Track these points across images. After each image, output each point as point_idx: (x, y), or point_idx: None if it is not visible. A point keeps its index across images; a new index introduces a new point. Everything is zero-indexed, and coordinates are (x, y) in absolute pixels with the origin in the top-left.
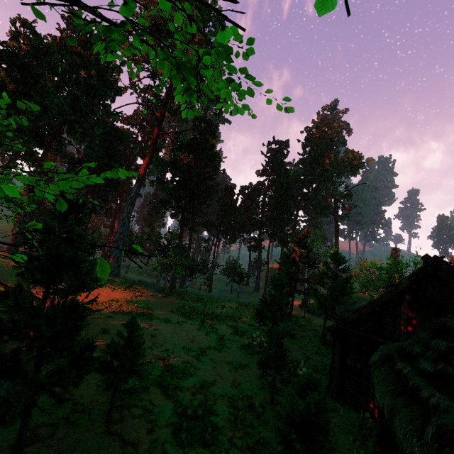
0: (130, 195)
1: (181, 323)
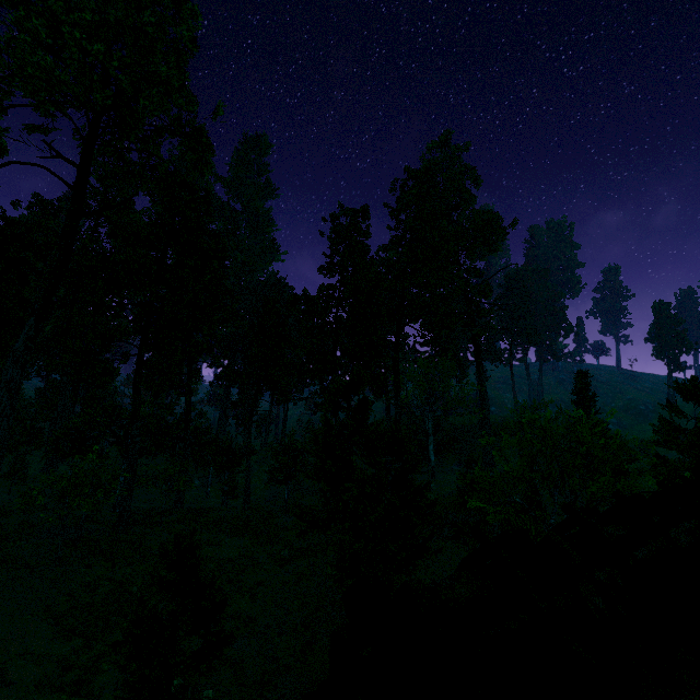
0: (15, 345)
1: (6, 667)
